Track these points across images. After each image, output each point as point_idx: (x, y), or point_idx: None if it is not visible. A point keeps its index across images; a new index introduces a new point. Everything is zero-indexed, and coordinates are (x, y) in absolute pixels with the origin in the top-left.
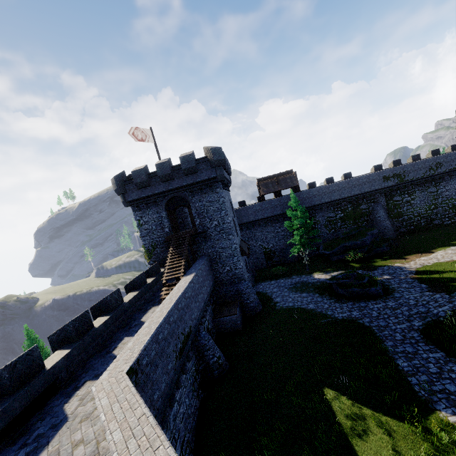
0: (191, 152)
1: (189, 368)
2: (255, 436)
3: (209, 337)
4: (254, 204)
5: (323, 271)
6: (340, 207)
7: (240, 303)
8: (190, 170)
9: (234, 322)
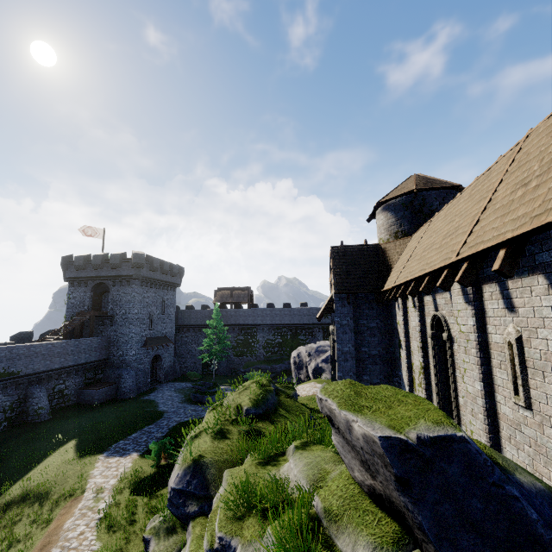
0: (121, 253)
1: (3, 399)
2: (3, 451)
3: (43, 390)
4: (204, 309)
5: (222, 384)
6: (280, 332)
7: (117, 386)
8: (115, 265)
9: (93, 396)
